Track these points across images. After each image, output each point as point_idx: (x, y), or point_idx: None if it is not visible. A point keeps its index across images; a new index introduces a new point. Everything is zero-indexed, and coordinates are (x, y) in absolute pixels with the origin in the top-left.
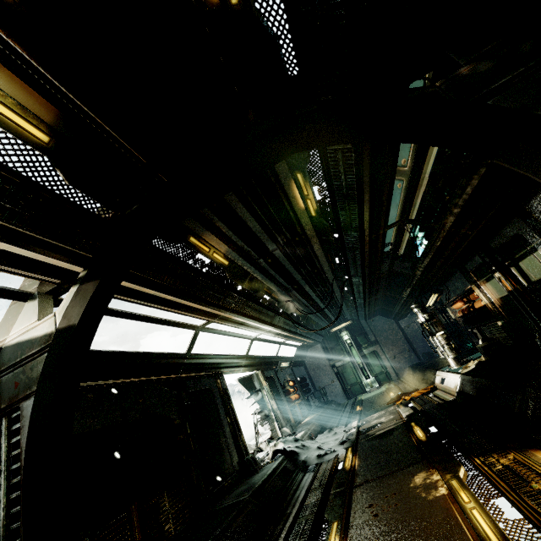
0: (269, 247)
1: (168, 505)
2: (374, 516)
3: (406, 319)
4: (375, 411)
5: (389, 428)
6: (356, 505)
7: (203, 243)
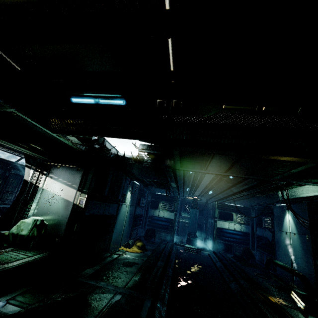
0: None
1: None
2: None
3: None
4: None
5: None
6: None
7: None
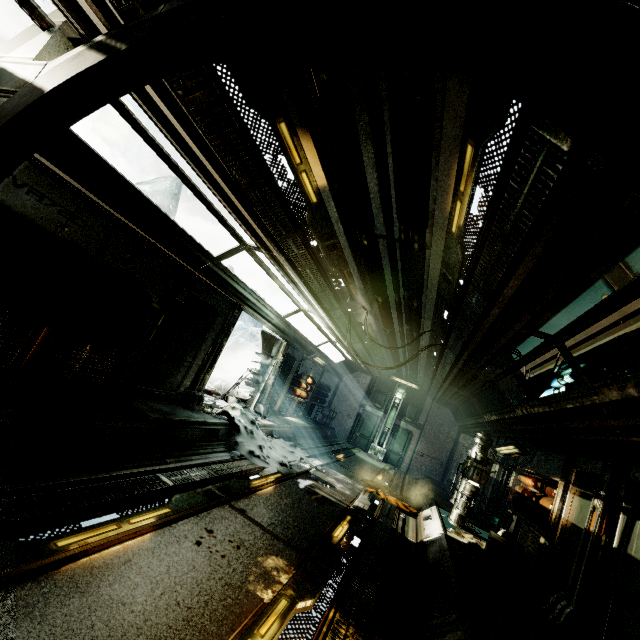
0: (380, 228)
1: (85, 357)
2: (196, 542)
3: (471, 438)
4: (346, 473)
5: (330, 497)
6: (204, 517)
7: (296, 145)
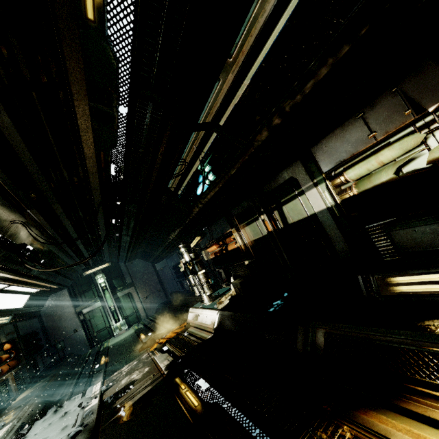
0: None
1: None
2: None
3: (162, 262)
4: (125, 362)
5: (145, 390)
6: None
7: None
